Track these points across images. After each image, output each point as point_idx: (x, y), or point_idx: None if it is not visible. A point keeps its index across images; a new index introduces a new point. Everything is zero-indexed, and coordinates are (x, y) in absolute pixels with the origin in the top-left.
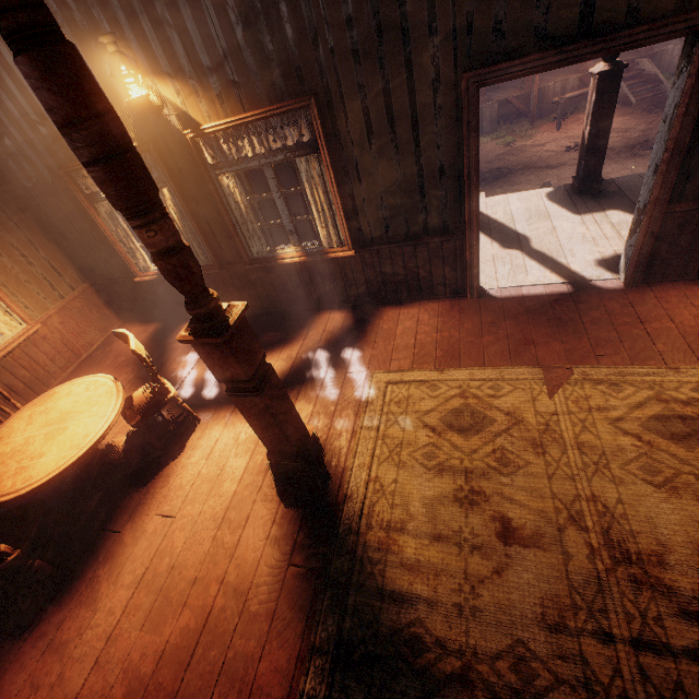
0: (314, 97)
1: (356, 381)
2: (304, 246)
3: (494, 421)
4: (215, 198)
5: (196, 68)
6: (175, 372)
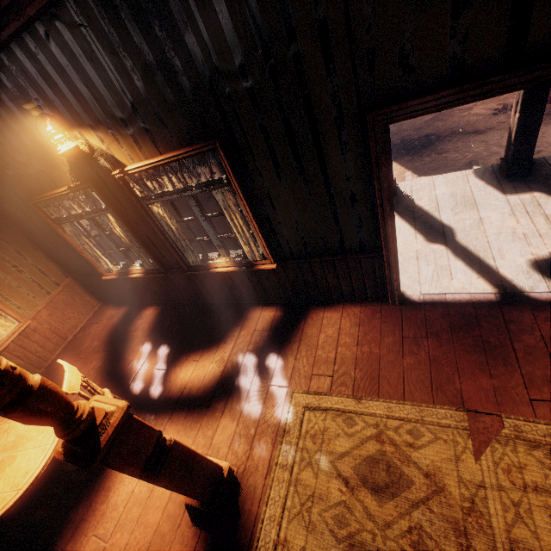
0: (218, 141)
1: (277, 400)
2: (232, 257)
3: (411, 482)
4: (149, 222)
5: (111, 120)
6: (130, 365)
